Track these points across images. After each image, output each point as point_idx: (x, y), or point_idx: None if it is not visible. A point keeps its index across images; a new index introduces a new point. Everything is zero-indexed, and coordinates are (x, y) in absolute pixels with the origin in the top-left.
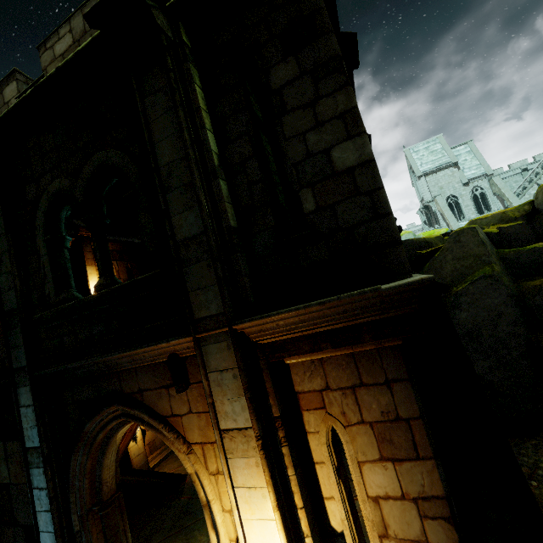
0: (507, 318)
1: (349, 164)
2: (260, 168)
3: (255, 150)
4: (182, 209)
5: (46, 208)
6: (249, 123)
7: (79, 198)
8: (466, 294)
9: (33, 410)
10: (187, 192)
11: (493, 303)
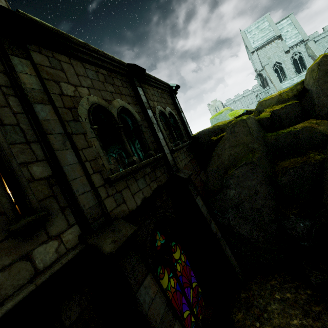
0: (262, 194)
1: None
2: None
3: None
4: None
5: None
6: None
7: None
8: (233, 177)
9: None
10: None
11: (252, 183)
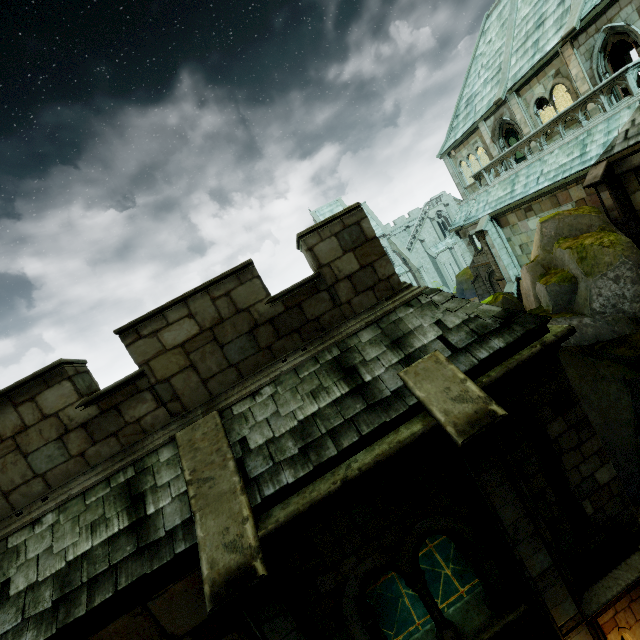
0: None
1: (606, 480)
2: (554, 493)
3: (549, 482)
4: (532, 553)
5: (357, 592)
6: (540, 464)
7: (406, 570)
8: None
9: None
10: (534, 539)
11: None
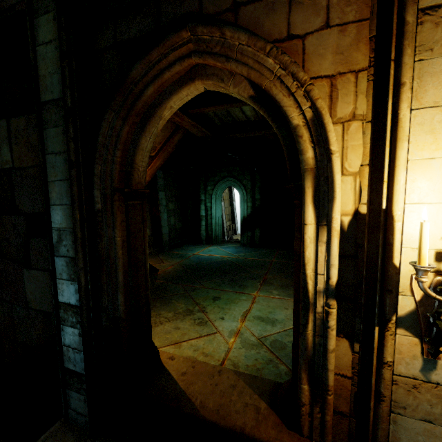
0: None
1: None
2: None
3: None
4: None
5: None
6: None
7: None
8: None
9: (56, 46)
10: None
11: None
